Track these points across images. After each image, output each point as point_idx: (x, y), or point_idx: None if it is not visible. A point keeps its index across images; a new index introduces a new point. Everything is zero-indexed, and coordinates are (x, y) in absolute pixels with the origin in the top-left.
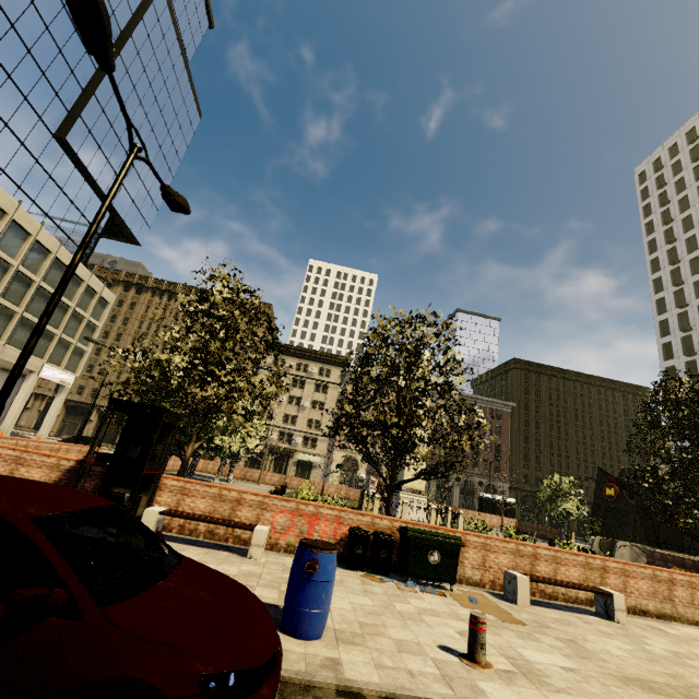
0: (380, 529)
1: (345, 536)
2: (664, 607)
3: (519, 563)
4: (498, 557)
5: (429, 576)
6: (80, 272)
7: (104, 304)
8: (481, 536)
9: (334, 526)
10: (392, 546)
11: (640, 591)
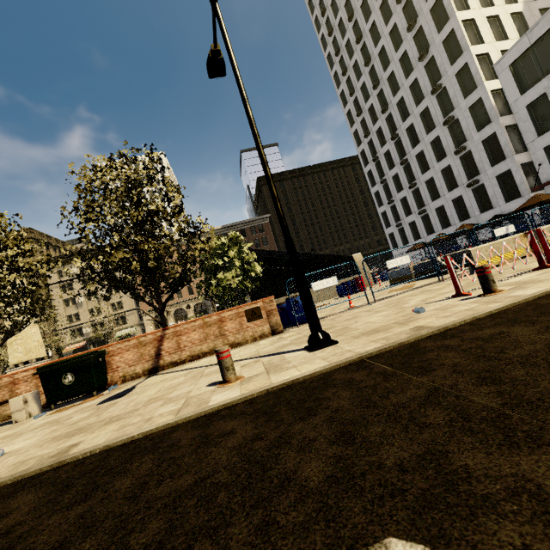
0: None
1: None
2: None
3: None
4: None
5: None
6: None
7: None
8: None
9: None
10: None
11: None
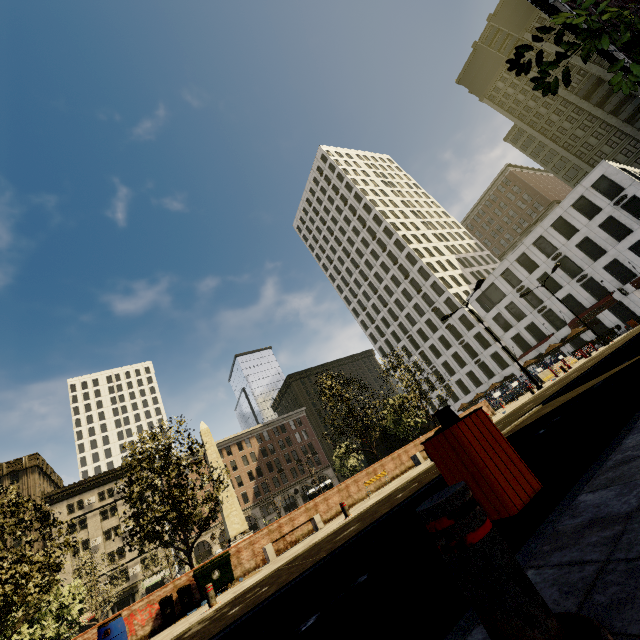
0: (182, 585)
1: (159, 610)
2: (349, 502)
3: (273, 537)
4: (261, 543)
5: (217, 587)
6: None
7: None
8: (246, 539)
9: (148, 610)
10: (190, 589)
11: (336, 502)
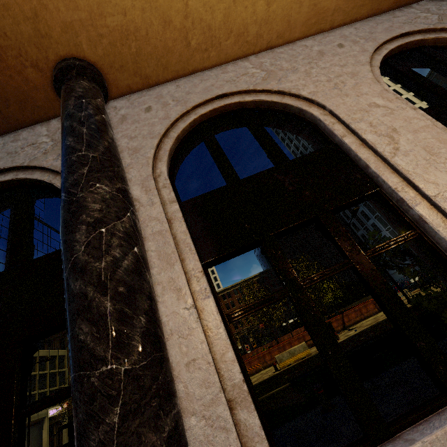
0: None
1: None
2: None
3: None
4: None
5: None
6: (43, 354)
7: (62, 358)
8: None
9: None
10: None
11: None
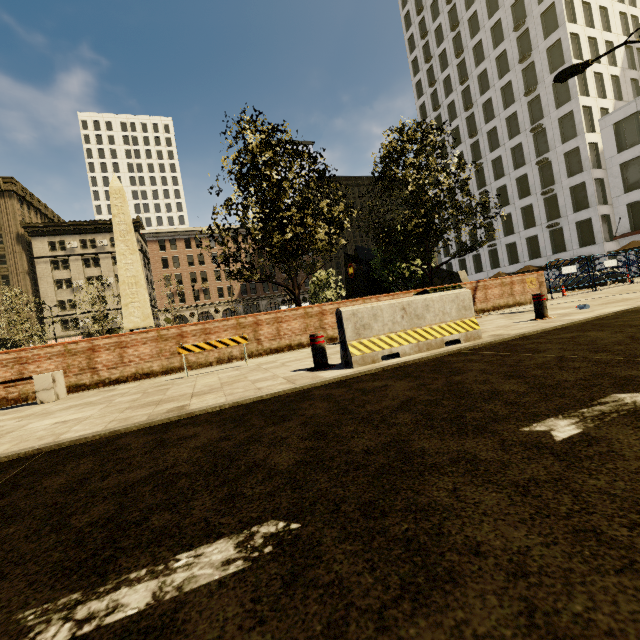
0: None
1: None
2: (172, 362)
3: None
4: None
5: None
6: None
7: None
8: None
9: None
10: None
11: (142, 356)
